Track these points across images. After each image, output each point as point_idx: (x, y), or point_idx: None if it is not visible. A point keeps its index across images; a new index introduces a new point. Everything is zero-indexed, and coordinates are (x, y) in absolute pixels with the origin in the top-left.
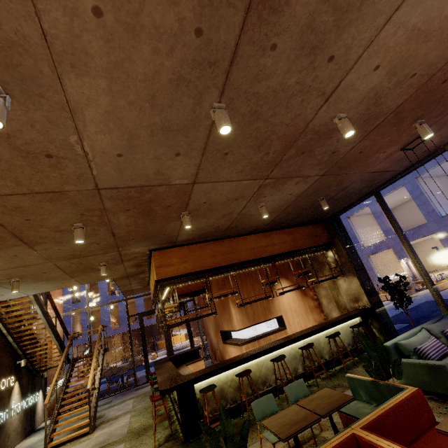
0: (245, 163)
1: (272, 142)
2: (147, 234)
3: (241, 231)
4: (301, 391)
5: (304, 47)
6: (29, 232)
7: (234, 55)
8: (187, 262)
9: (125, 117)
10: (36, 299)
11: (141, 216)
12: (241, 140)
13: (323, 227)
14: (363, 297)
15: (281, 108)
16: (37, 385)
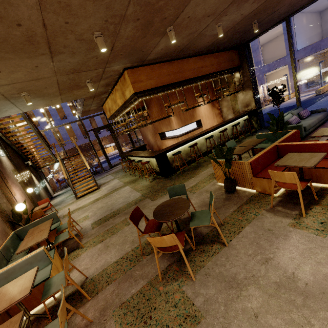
0: None
1: None
2: (133, 50)
3: (188, 53)
4: (232, 144)
5: None
6: (60, 38)
7: None
8: (152, 79)
9: None
10: (25, 117)
11: (141, 28)
12: None
13: (237, 53)
14: (252, 103)
15: None
16: (41, 176)
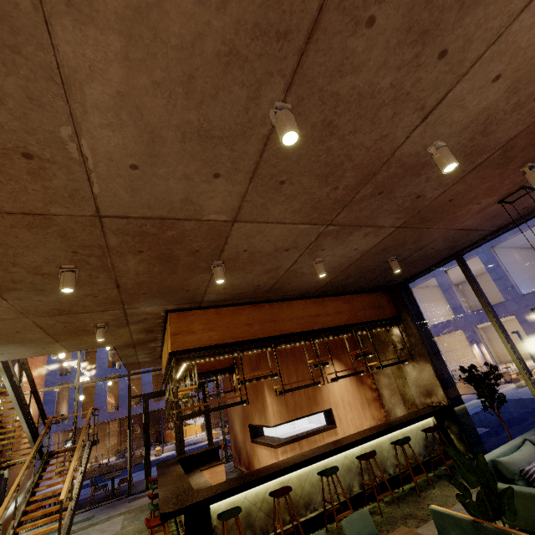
0: (305, 199)
1: (345, 172)
2: (164, 288)
3: (286, 294)
4: (365, 528)
5: (411, 30)
6: None
7: (315, 26)
8: (214, 330)
9: (146, 107)
10: (6, 367)
11: (157, 262)
12: (305, 164)
13: (387, 296)
14: (438, 391)
15: (365, 122)
16: None
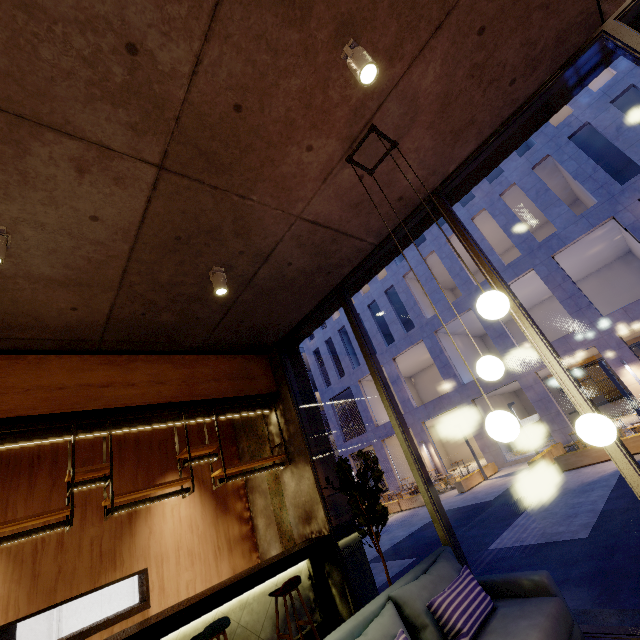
0: None
1: None
2: None
3: (16, 336)
4: None
5: None
6: None
7: None
8: None
9: None
10: None
11: None
12: None
13: (266, 362)
14: (319, 511)
15: None
16: None
